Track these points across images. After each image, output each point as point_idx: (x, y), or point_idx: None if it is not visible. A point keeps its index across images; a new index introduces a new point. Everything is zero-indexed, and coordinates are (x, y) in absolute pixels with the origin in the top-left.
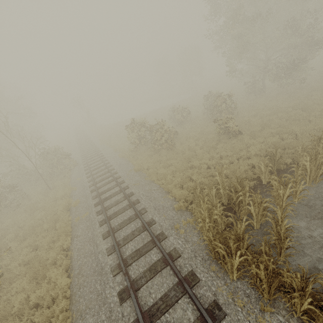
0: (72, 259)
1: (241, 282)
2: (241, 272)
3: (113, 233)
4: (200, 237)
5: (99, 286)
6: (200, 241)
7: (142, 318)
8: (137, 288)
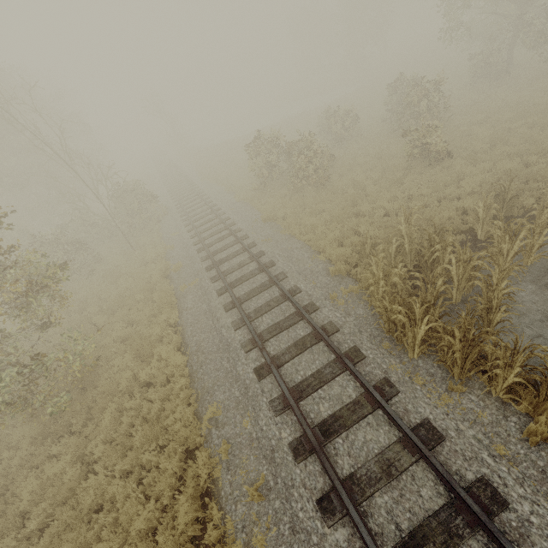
0: (184, 335)
1: (424, 361)
2: (426, 345)
3: (240, 304)
4: (367, 310)
5: (227, 363)
6: (368, 315)
7: (288, 392)
8: (279, 365)
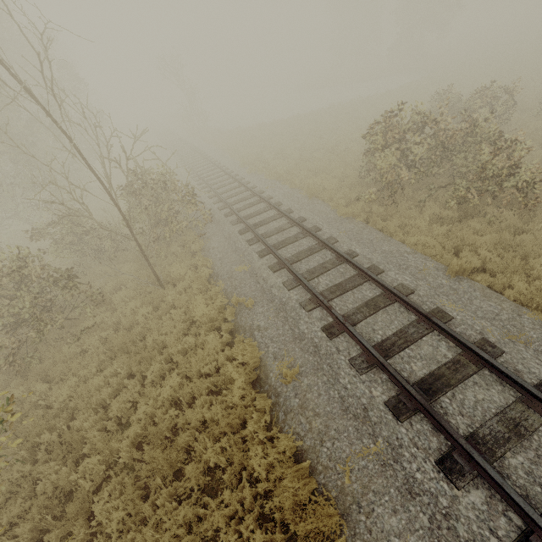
0: None
1: None
2: None
3: None
4: None
5: None
6: None
7: None
8: None
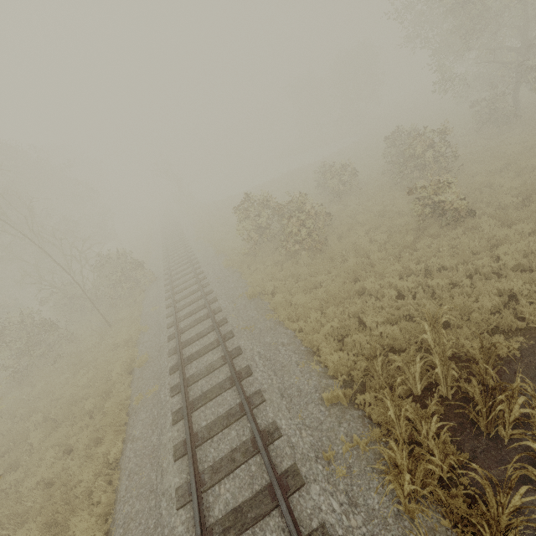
0: (118, 493)
1: None
2: None
3: (194, 450)
4: (386, 499)
5: None
6: (388, 514)
7: None
8: None
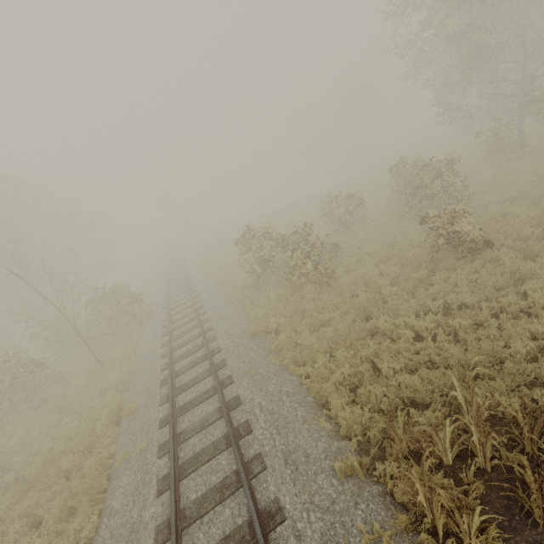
0: None
1: None
2: None
3: (179, 534)
4: None
5: None
6: None
7: None
8: None
